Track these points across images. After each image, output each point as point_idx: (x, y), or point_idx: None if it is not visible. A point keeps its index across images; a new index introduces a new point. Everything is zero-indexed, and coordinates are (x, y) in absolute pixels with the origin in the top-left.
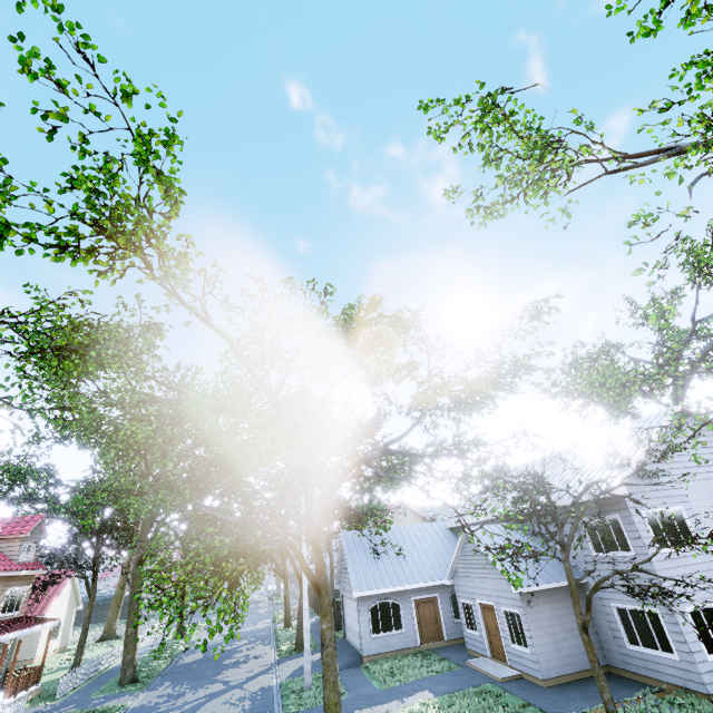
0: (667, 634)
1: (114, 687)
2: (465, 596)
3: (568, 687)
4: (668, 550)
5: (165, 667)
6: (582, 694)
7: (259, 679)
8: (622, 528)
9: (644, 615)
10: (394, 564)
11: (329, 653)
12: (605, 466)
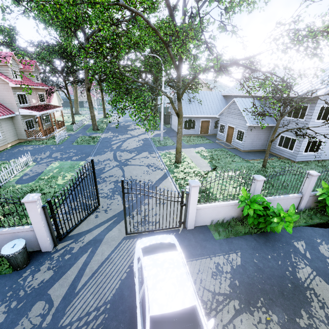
0: (294, 146)
1: (92, 131)
2: (223, 122)
3: (250, 153)
4: (318, 121)
5: (106, 127)
6: (254, 155)
7: (142, 135)
8: (306, 110)
9: (290, 139)
10: (197, 107)
11: (180, 135)
12: (320, 81)
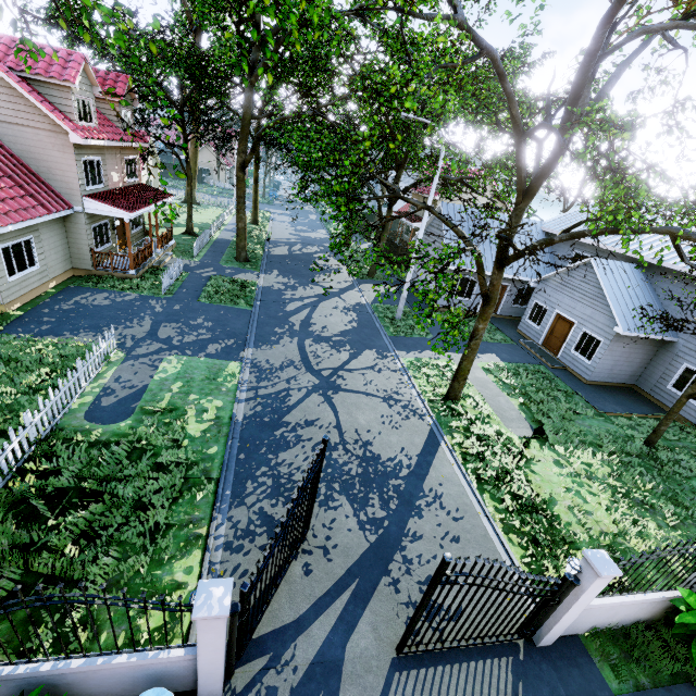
0: None
1: (234, 261)
2: (543, 301)
3: (602, 390)
4: None
5: (263, 254)
6: (613, 399)
7: (350, 294)
8: None
9: None
10: (486, 250)
11: (476, 343)
12: None
